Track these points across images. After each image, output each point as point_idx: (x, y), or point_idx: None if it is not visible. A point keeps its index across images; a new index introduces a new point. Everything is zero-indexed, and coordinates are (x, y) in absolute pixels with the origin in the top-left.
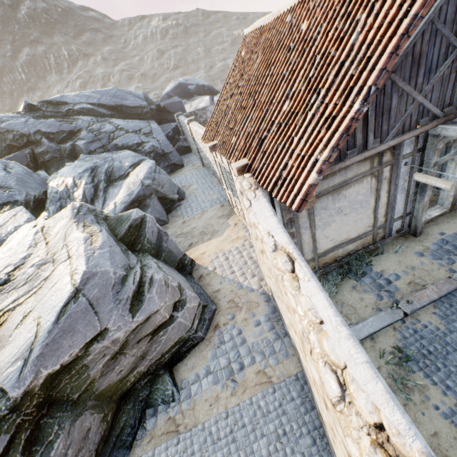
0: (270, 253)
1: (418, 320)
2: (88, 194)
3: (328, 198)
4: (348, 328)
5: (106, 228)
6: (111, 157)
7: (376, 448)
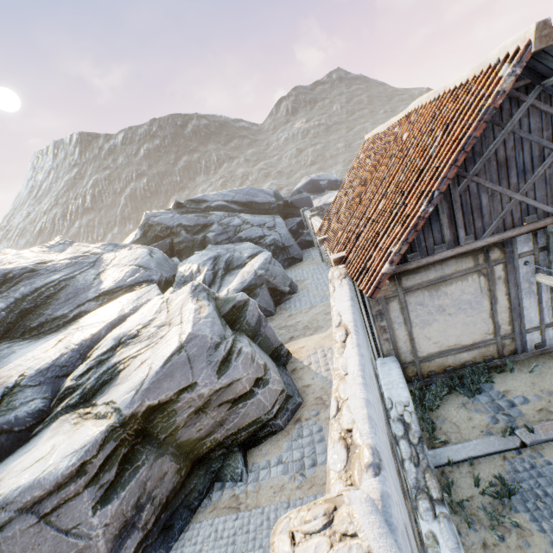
0: (333, 329)
1: (539, 454)
2: (207, 280)
3: (424, 294)
4: (365, 380)
5: (213, 304)
6: (233, 248)
7: (341, 439)
